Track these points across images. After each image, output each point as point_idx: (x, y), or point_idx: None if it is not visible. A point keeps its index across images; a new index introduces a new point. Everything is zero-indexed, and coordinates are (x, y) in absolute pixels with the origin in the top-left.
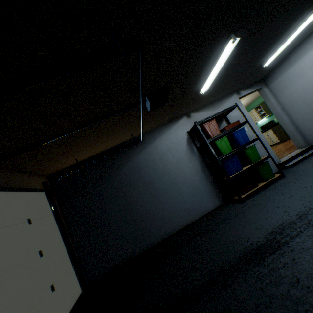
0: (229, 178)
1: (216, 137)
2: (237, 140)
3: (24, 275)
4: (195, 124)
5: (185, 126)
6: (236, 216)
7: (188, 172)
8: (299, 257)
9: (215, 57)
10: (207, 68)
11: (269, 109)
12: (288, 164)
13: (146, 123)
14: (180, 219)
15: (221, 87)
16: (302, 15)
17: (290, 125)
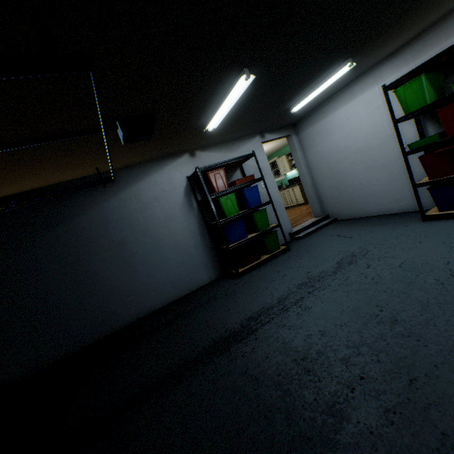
0: (228, 248)
1: (222, 192)
2: (247, 200)
3: None
4: (196, 170)
5: (185, 168)
6: (226, 296)
7: (181, 233)
8: (258, 346)
9: (226, 90)
10: (215, 101)
11: None
12: (299, 235)
13: (123, 155)
14: (161, 295)
15: (239, 126)
16: (334, 66)
17: (311, 189)
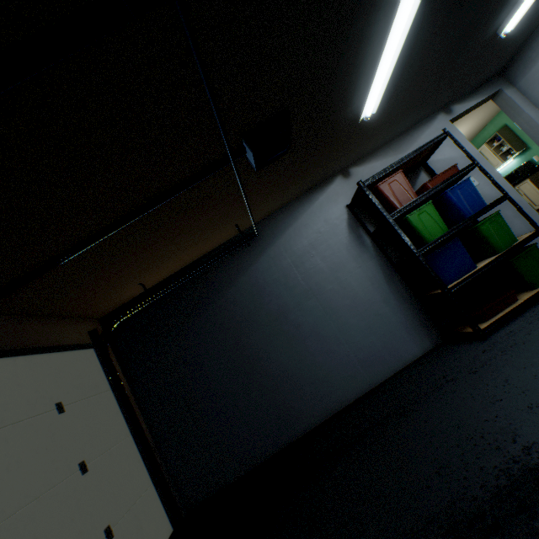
0: (446, 291)
1: (409, 206)
2: (457, 206)
3: (44, 517)
4: (359, 186)
5: (340, 195)
6: (473, 374)
7: (357, 286)
8: None
9: (385, 24)
10: (369, 56)
11: (520, 139)
12: None
13: (260, 199)
14: (349, 381)
15: (409, 102)
16: None
17: None
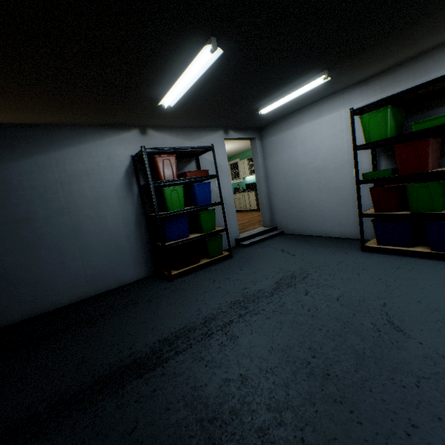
0: (164, 246)
1: (168, 182)
2: (196, 196)
3: None
4: (142, 150)
5: (131, 145)
6: (148, 302)
7: (112, 220)
8: (162, 387)
9: (187, 60)
10: (173, 70)
11: None
12: (245, 242)
13: (44, 108)
14: (71, 290)
15: (202, 112)
16: (309, 74)
17: (265, 197)
